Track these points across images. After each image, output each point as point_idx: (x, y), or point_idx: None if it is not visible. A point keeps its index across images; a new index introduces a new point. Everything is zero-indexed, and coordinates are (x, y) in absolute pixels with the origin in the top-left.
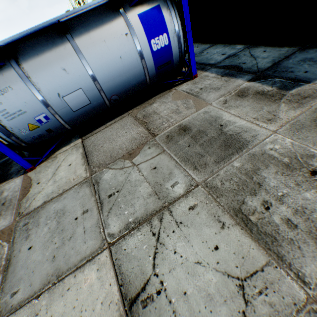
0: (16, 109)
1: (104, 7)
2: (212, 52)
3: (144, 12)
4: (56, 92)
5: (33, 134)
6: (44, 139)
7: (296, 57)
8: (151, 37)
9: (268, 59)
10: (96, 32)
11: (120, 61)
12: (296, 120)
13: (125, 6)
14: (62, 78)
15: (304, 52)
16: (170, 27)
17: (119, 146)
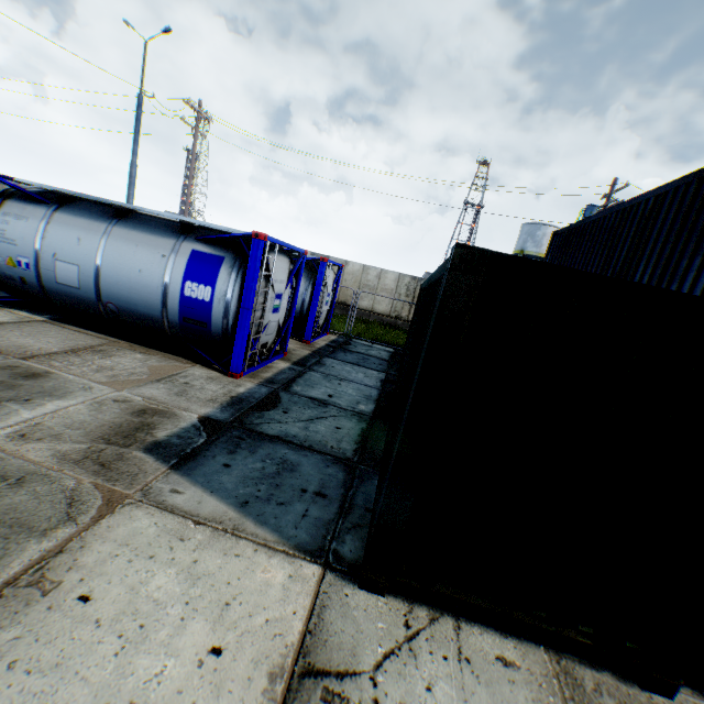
0: (13, 237)
1: (179, 225)
2: (344, 387)
3: (203, 251)
4: (56, 251)
5: (8, 270)
6: (16, 284)
7: (306, 456)
8: (191, 278)
9: (299, 432)
10: (140, 234)
11: (138, 274)
12: (6, 458)
13: (193, 235)
14: (72, 244)
15: (327, 463)
16: (221, 286)
17: (7, 340)
